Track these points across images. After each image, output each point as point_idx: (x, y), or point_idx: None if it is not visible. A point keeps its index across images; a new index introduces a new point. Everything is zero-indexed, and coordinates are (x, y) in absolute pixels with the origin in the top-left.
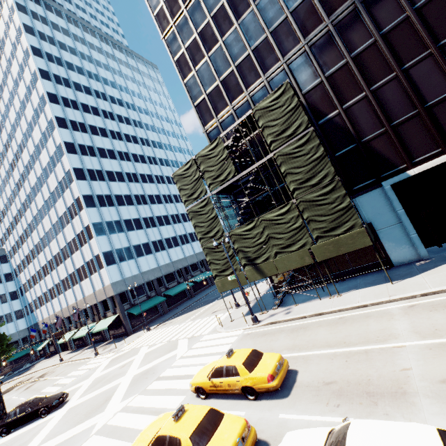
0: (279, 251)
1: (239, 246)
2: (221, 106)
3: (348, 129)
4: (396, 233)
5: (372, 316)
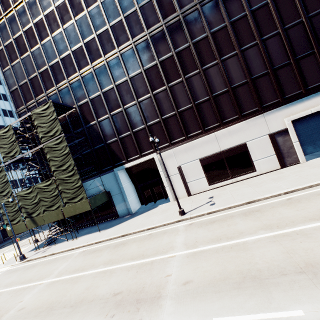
0: (45, 209)
1: (22, 204)
2: (29, 97)
3: (100, 134)
4: (120, 198)
5: (65, 258)
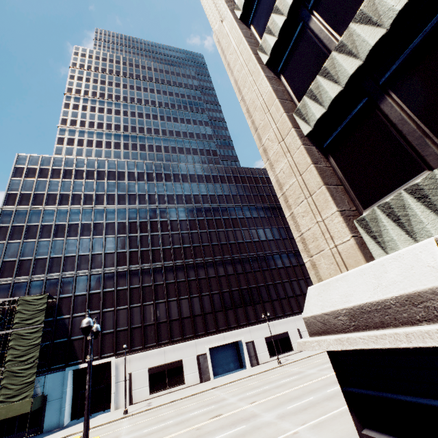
0: None
1: None
2: (8, 274)
3: (69, 328)
4: (56, 405)
5: None
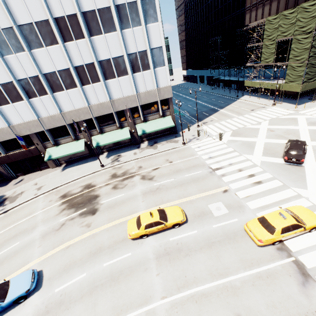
0: None
1: None
2: None
3: None
4: None
5: None
